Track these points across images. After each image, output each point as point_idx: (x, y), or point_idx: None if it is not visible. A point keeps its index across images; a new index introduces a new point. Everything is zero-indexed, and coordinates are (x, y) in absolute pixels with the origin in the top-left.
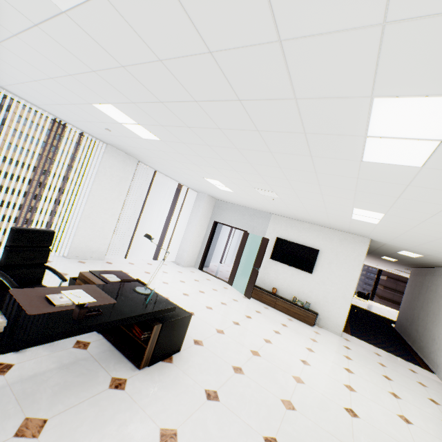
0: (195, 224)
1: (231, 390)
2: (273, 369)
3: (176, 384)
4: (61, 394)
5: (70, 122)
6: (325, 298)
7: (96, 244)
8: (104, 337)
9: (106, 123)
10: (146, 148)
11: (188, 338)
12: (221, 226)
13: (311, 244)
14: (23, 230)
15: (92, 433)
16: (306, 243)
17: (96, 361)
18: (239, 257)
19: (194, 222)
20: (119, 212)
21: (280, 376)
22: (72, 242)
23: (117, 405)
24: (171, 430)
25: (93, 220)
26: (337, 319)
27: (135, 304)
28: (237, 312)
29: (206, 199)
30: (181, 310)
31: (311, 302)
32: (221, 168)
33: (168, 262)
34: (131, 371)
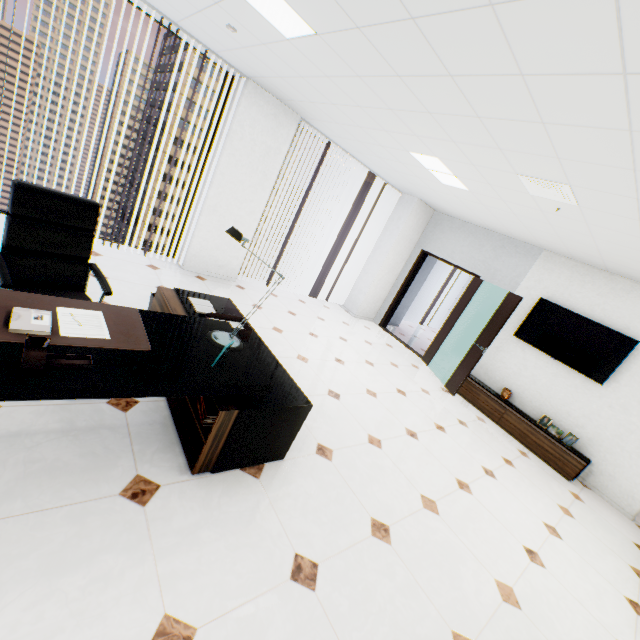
0: (387, 251)
1: (349, 573)
2: (456, 552)
3: (244, 524)
4: (34, 481)
5: (183, 27)
6: (619, 438)
7: (224, 255)
8: (166, 398)
9: (221, 7)
10: (300, 76)
11: (308, 439)
12: (433, 262)
13: (619, 326)
14: (32, 189)
15: (34, 579)
16: (610, 321)
17: (128, 437)
18: (453, 320)
19: (385, 246)
20: (261, 209)
21: (467, 571)
22: (190, 245)
23: (114, 532)
24: (184, 627)
25: (221, 217)
26: (634, 486)
27: (185, 363)
28: (421, 414)
29: (415, 207)
30: (295, 392)
31: (580, 435)
32: (444, 114)
33: (333, 305)
34: (177, 472)
